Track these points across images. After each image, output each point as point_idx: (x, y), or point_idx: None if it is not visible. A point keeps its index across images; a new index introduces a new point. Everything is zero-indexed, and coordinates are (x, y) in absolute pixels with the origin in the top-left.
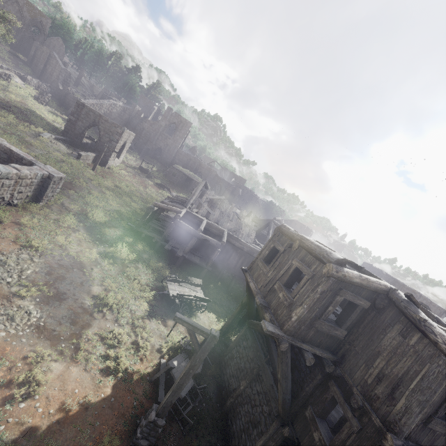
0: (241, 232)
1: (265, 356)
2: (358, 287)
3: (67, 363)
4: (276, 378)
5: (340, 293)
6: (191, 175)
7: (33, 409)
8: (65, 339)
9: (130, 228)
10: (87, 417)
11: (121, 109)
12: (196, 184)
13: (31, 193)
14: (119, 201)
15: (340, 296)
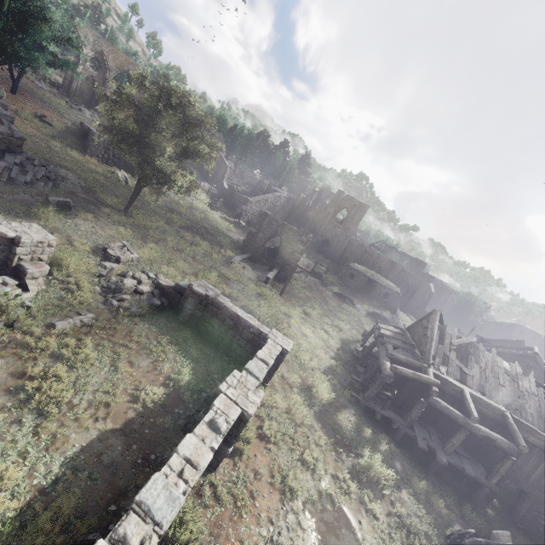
0: (528, 410)
1: None
2: None
3: None
4: None
5: None
6: (374, 277)
7: None
8: None
9: (356, 401)
10: None
11: (285, 200)
12: (381, 288)
13: None
14: (318, 341)
15: None
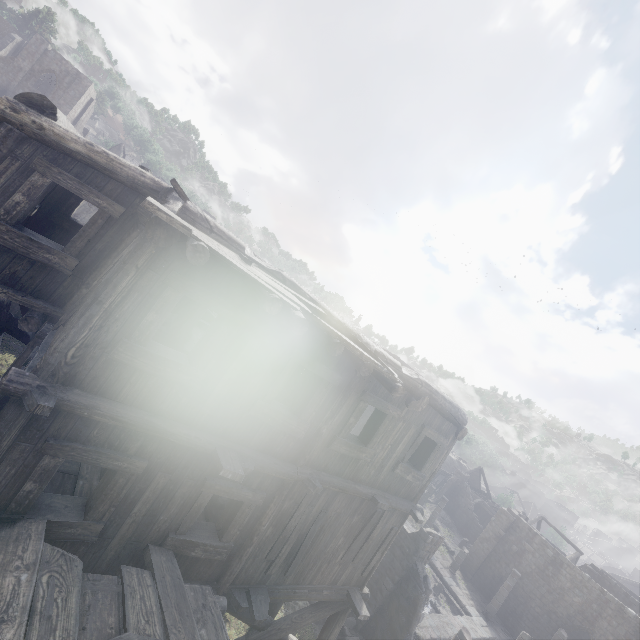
0: None
1: None
2: (92, 170)
3: None
4: None
5: (38, 167)
6: None
7: None
8: None
9: None
10: None
11: None
12: None
13: None
14: None
15: (41, 175)
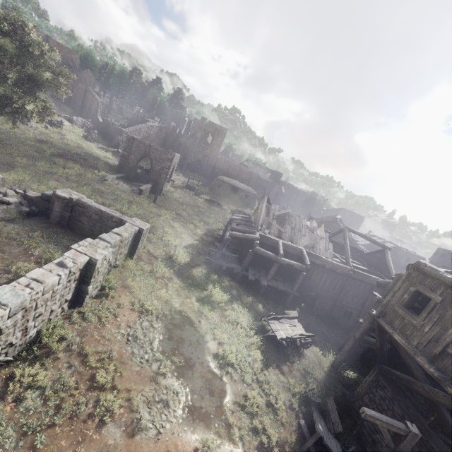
0: (318, 247)
1: (423, 416)
2: None
3: (228, 447)
4: None
5: None
6: (236, 184)
7: None
8: (214, 416)
9: (209, 262)
10: None
11: (158, 129)
12: (242, 192)
13: (126, 250)
14: (186, 231)
15: None
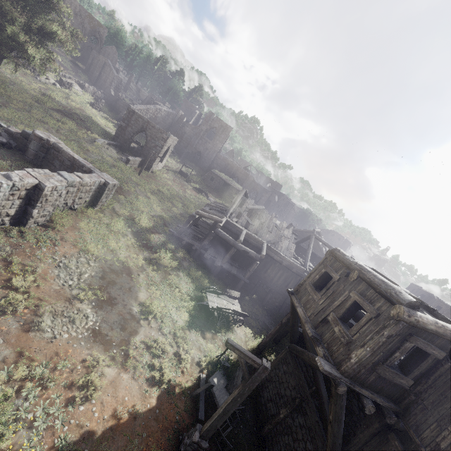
0: (280, 245)
1: (308, 387)
2: (432, 334)
3: (118, 369)
4: (324, 416)
5: (410, 339)
6: (228, 181)
7: (91, 413)
8: (116, 344)
9: (172, 234)
10: (136, 427)
11: (165, 114)
12: (233, 189)
13: (88, 198)
14: (161, 205)
15: (410, 342)
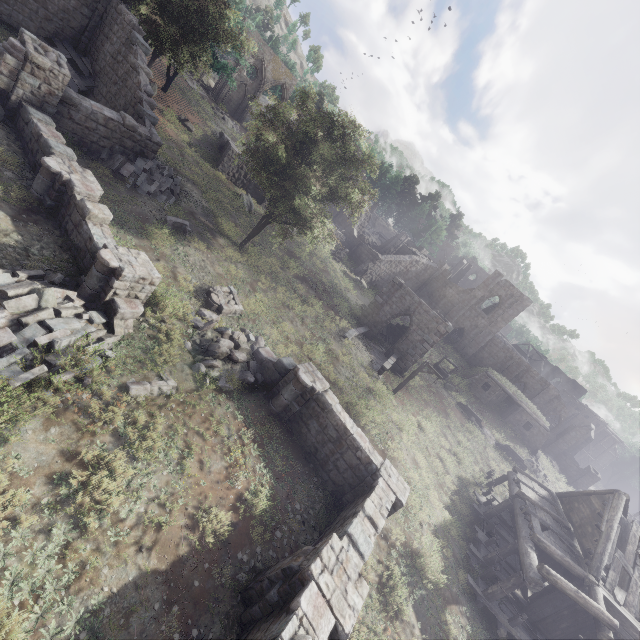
0: None
1: None
2: None
3: None
4: None
5: None
6: (516, 396)
7: None
8: None
9: (472, 592)
10: None
11: (422, 267)
12: (523, 414)
13: None
14: (431, 474)
15: None
